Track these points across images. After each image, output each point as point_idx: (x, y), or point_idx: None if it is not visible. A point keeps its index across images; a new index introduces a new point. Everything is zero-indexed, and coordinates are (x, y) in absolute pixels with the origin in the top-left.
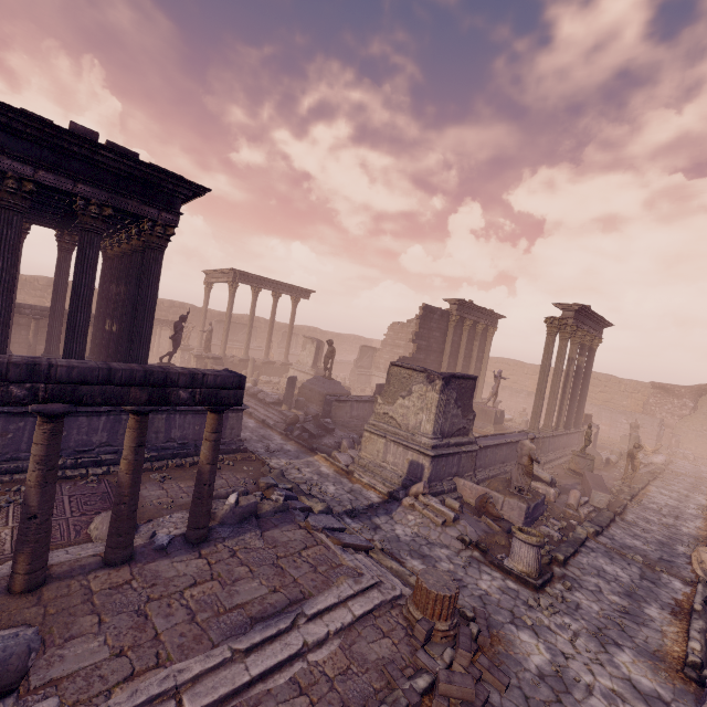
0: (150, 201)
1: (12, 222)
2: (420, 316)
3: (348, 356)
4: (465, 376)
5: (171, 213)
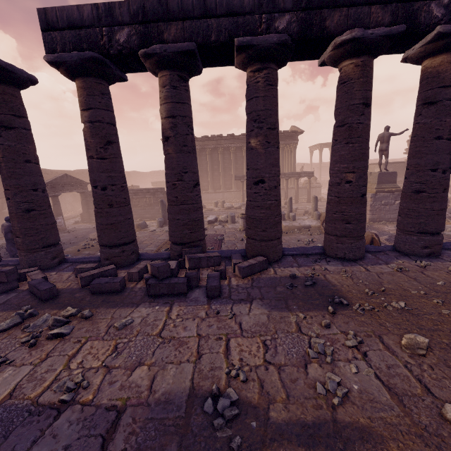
0: (292, 140)
1: None
2: (409, 140)
3: None
4: (396, 162)
5: (296, 140)
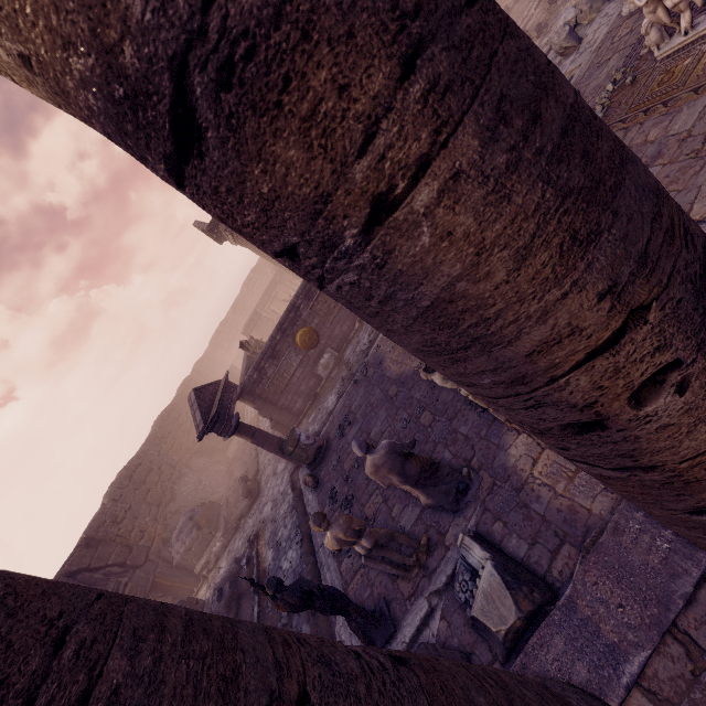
0: None
1: None
2: None
3: None
4: None
5: None
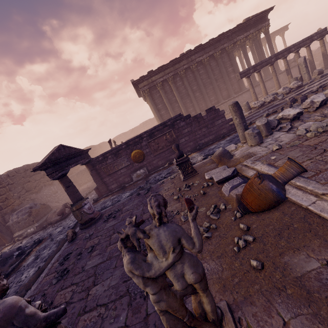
0: (262, 22)
1: (245, 48)
2: None
3: (316, 45)
4: None
5: (267, 21)
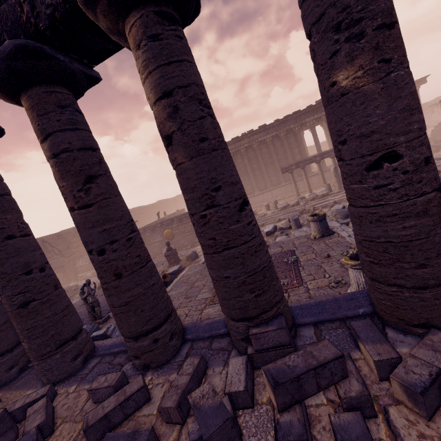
0: None
1: (314, 130)
2: None
3: None
4: None
5: None
